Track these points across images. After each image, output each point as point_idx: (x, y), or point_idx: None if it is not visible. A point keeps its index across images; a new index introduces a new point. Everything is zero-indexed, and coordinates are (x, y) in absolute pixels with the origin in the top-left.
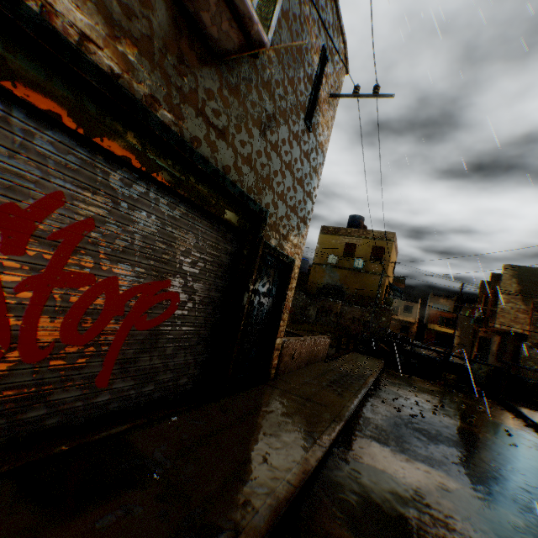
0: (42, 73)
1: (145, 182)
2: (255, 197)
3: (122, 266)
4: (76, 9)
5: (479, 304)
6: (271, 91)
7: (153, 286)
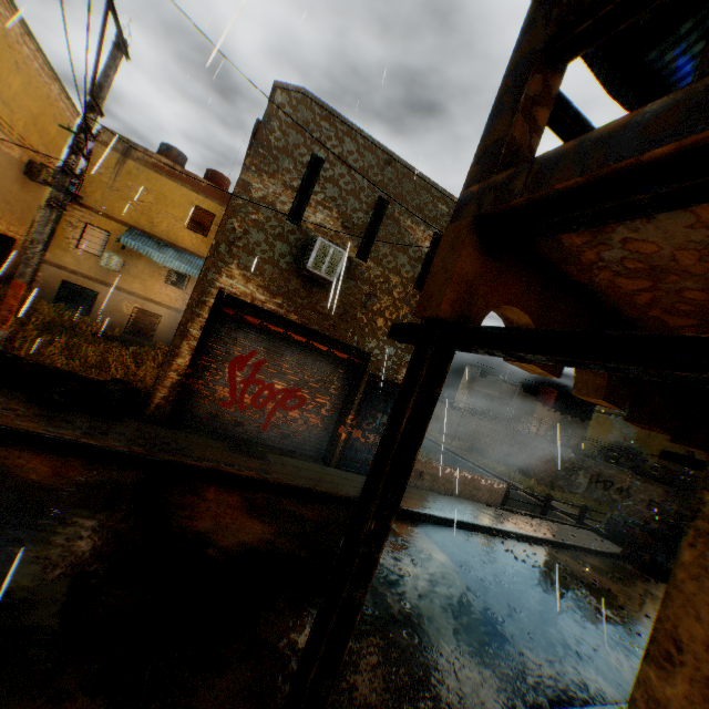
0: (252, 316)
1: (289, 343)
2: (359, 345)
3: (276, 379)
4: (262, 295)
5: None
6: (370, 283)
7: (291, 390)
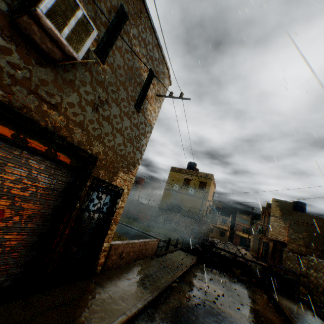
0: None
1: None
2: (86, 148)
3: None
4: None
5: (261, 221)
6: (104, 86)
7: None
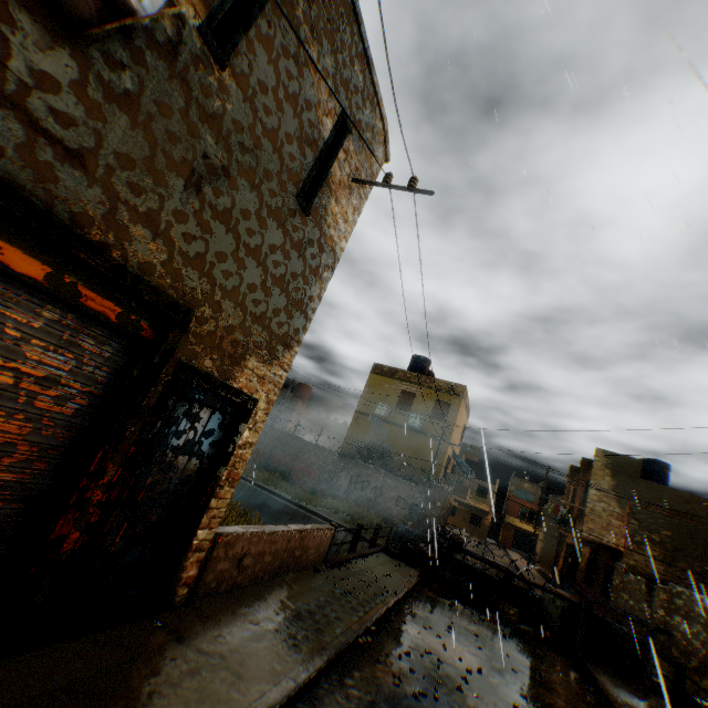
0: None
1: None
2: (164, 284)
3: None
4: None
5: (567, 498)
6: (221, 131)
7: None
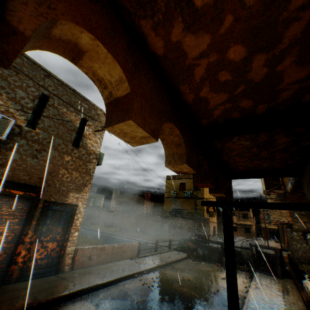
0: None
1: None
2: (33, 183)
3: None
4: None
5: None
6: (40, 142)
7: None
